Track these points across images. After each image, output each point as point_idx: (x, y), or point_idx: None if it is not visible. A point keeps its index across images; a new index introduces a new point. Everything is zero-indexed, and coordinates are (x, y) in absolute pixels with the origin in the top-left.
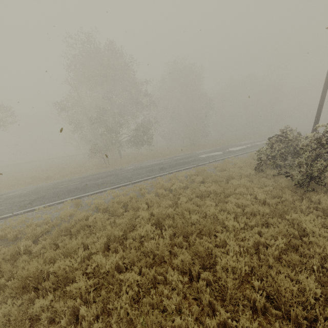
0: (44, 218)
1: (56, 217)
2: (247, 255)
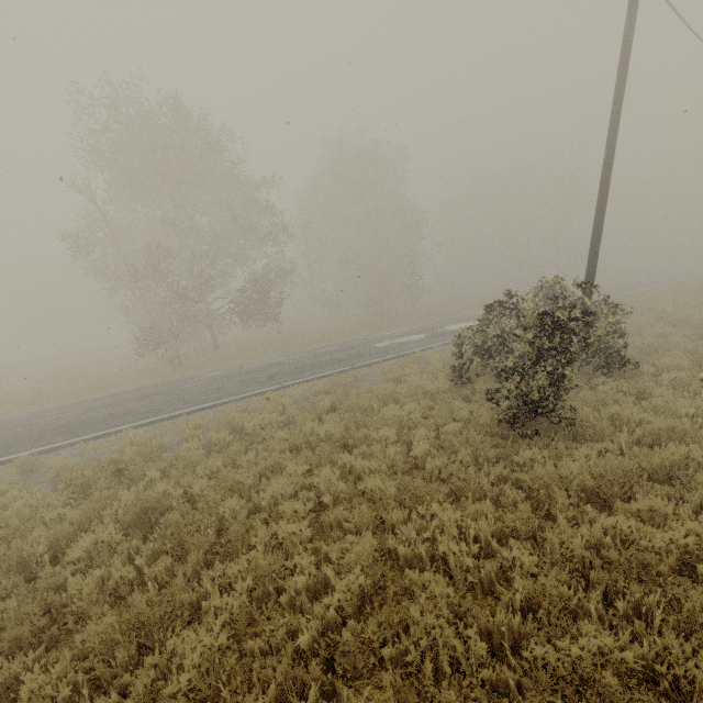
0: None
1: None
2: (286, 615)
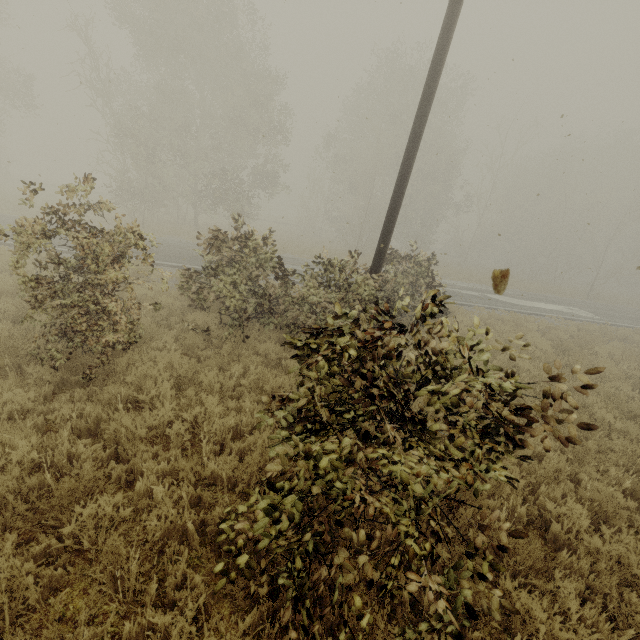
0: None
1: None
2: None
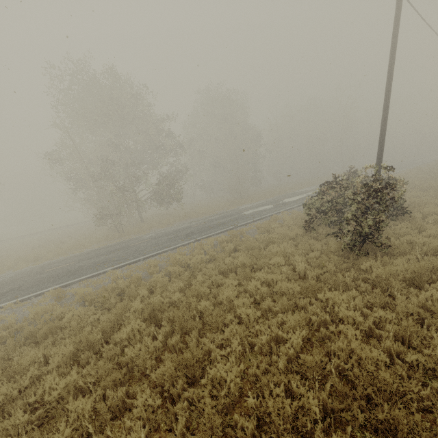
0: (6, 320)
1: (25, 316)
2: (259, 357)
